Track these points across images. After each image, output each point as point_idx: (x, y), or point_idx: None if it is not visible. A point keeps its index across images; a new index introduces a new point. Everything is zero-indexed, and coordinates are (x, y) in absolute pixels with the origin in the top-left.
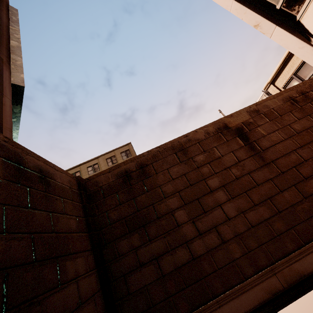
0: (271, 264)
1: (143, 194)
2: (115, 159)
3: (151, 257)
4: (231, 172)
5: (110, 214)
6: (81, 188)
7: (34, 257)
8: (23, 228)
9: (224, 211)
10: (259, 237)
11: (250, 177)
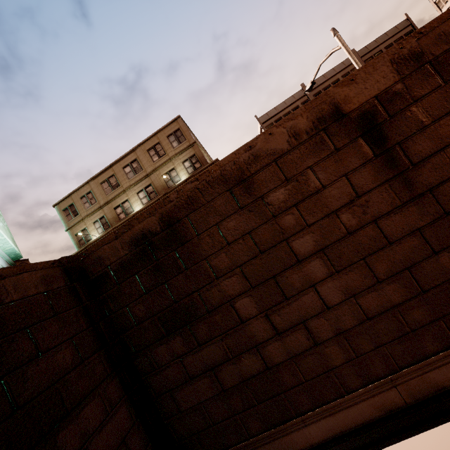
0: (391, 374)
1: (180, 274)
2: (161, 149)
3: (205, 368)
4: (339, 222)
5: (134, 310)
6: (72, 278)
7: None
8: None
9: (321, 295)
10: (379, 335)
11: (377, 229)
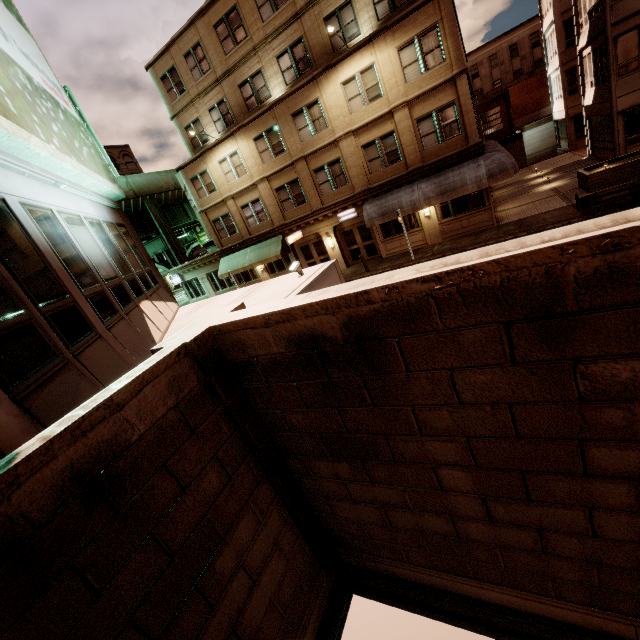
0: None
1: (362, 407)
2: None
3: (373, 501)
4: None
5: (288, 417)
6: (206, 373)
7: (153, 639)
8: (108, 637)
9: (594, 521)
10: None
11: None
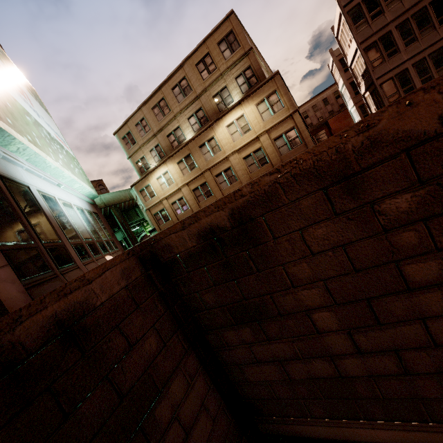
0: None
1: (251, 275)
2: (211, 62)
3: (273, 358)
4: None
5: (204, 297)
6: (146, 267)
7: None
8: None
9: (430, 331)
10: None
11: None
